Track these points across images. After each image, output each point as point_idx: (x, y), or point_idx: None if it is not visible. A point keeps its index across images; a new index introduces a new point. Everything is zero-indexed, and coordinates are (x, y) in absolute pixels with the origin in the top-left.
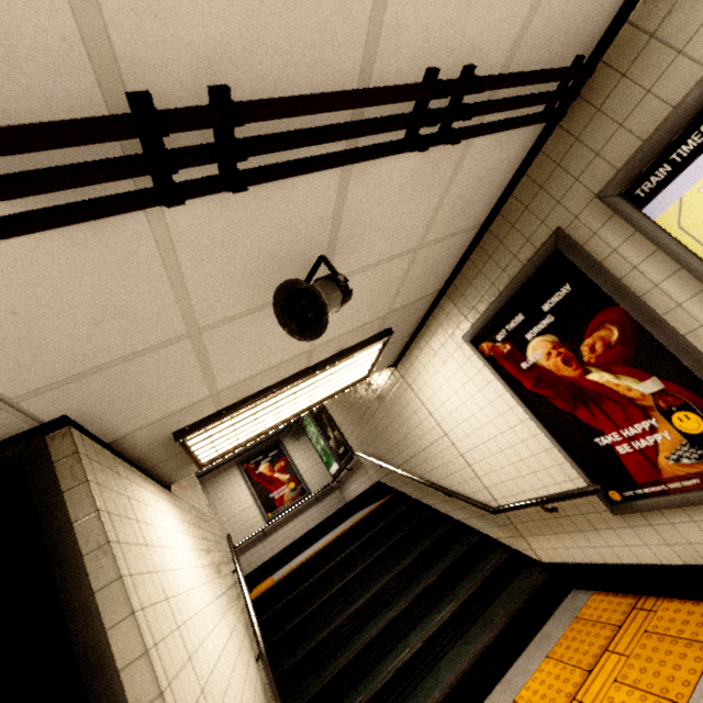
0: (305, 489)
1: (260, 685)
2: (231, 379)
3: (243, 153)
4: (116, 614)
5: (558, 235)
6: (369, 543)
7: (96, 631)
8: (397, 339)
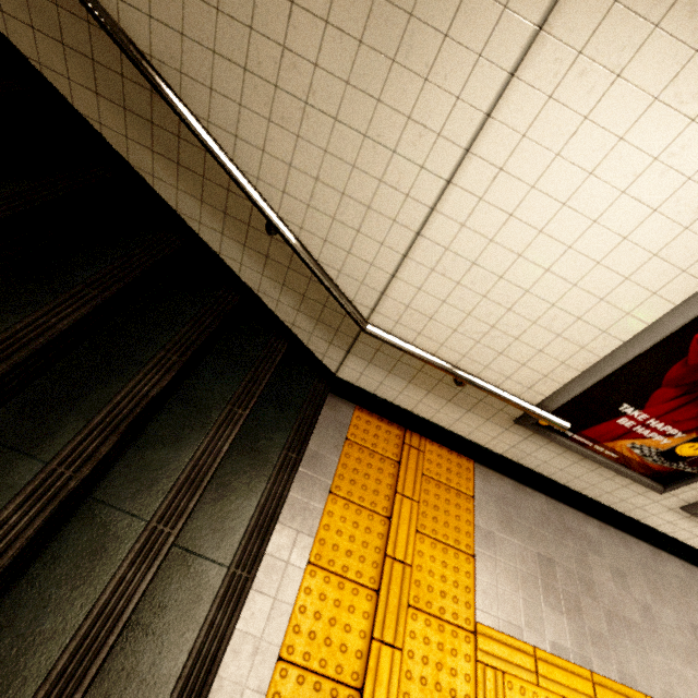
0: None
1: None
2: None
3: None
4: None
5: None
6: None
7: None
8: None
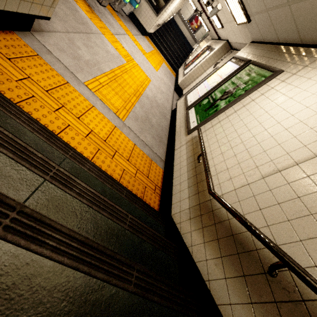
0: (195, 32)
1: (162, 23)
2: (195, 3)
3: (198, 2)
4: (171, 2)
5: (210, 46)
6: (181, 45)
7: (170, 0)
8: (211, 35)
